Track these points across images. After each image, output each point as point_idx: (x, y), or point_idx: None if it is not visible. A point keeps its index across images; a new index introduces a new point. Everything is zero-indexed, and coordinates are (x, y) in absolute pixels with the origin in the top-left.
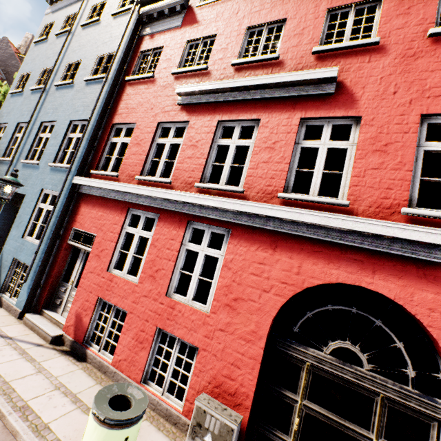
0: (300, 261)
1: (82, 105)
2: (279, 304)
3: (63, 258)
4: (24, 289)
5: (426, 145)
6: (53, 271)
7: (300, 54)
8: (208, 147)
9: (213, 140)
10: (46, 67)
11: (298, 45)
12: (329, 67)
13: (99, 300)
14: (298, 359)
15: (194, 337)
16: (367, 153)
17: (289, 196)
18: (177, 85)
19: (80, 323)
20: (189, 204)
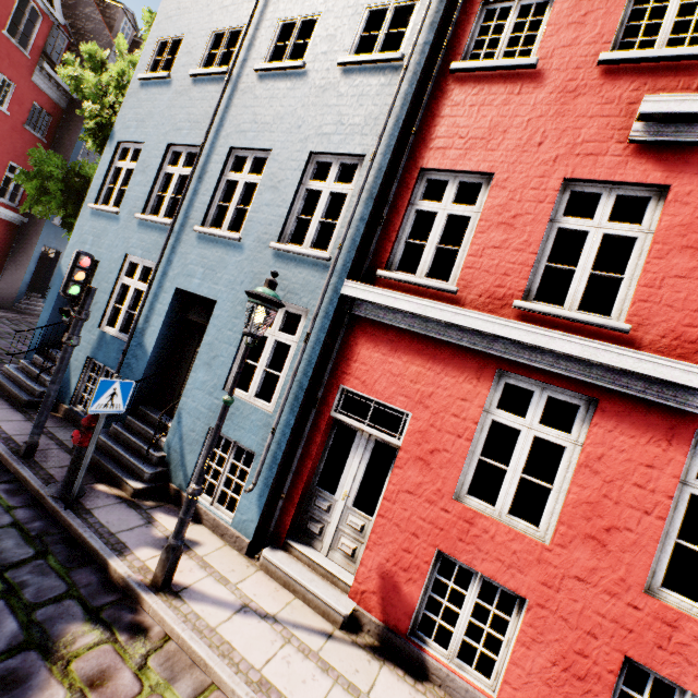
0: None
1: (338, 119)
2: None
3: (320, 443)
4: (249, 498)
5: None
6: (304, 469)
7: None
8: None
9: None
10: (222, 27)
11: None
12: None
13: (435, 554)
14: None
15: None
16: None
17: None
18: (616, 90)
19: (394, 593)
20: None
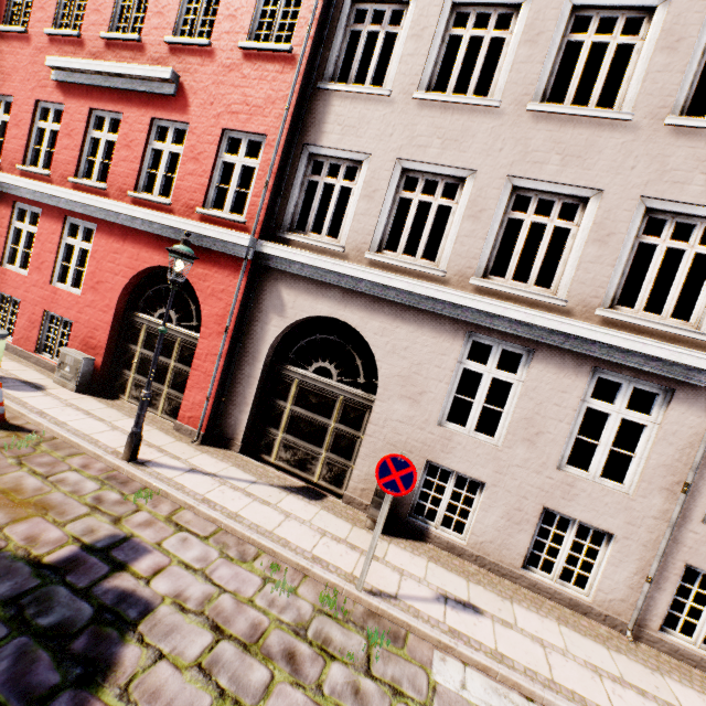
0: (139, 250)
1: None
2: (124, 284)
3: None
4: None
5: (224, 157)
6: None
7: (159, 41)
8: (81, 139)
9: (87, 131)
10: None
11: (158, 28)
12: (166, 68)
13: None
14: (140, 324)
15: (71, 314)
16: (188, 160)
17: (135, 195)
18: (53, 51)
19: None
20: (64, 200)
